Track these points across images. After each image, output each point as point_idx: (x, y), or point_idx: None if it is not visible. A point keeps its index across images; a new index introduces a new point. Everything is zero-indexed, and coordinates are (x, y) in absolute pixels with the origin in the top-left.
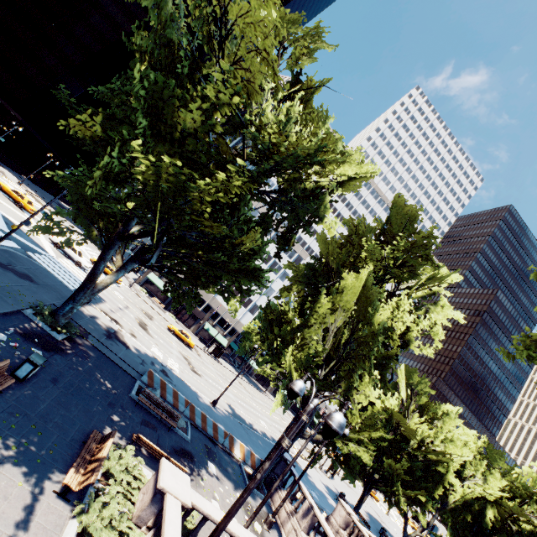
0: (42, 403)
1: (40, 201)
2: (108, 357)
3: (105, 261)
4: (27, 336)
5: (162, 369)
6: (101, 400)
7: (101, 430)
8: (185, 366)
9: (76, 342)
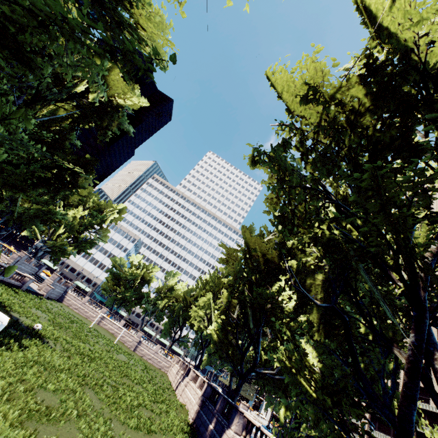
0: None
1: None
2: None
3: None
4: None
5: None
6: None
7: None
8: None
9: None
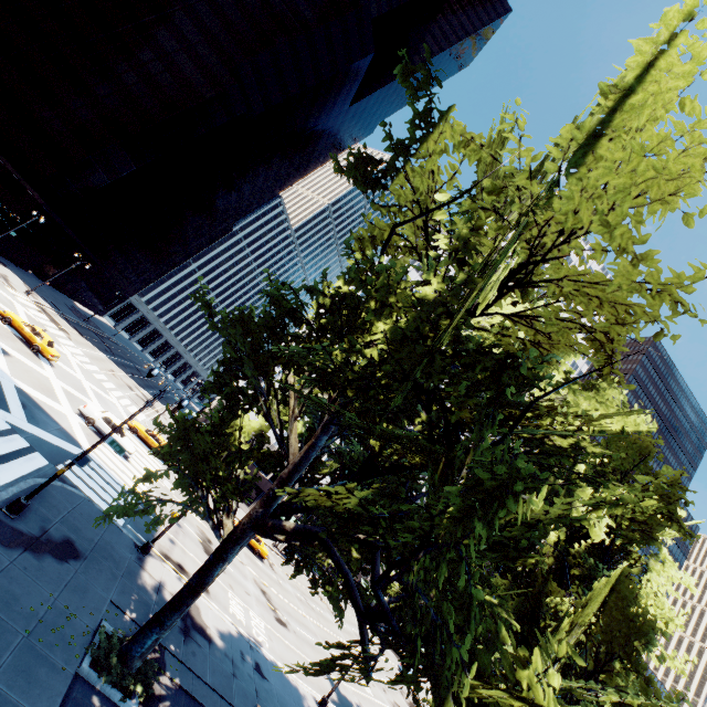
0: None
1: (54, 317)
2: (197, 700)
3: (224, 562)
4: None
5: (254, 662)
6: None
7: None
8: (269, 615)
9: (154, 696)
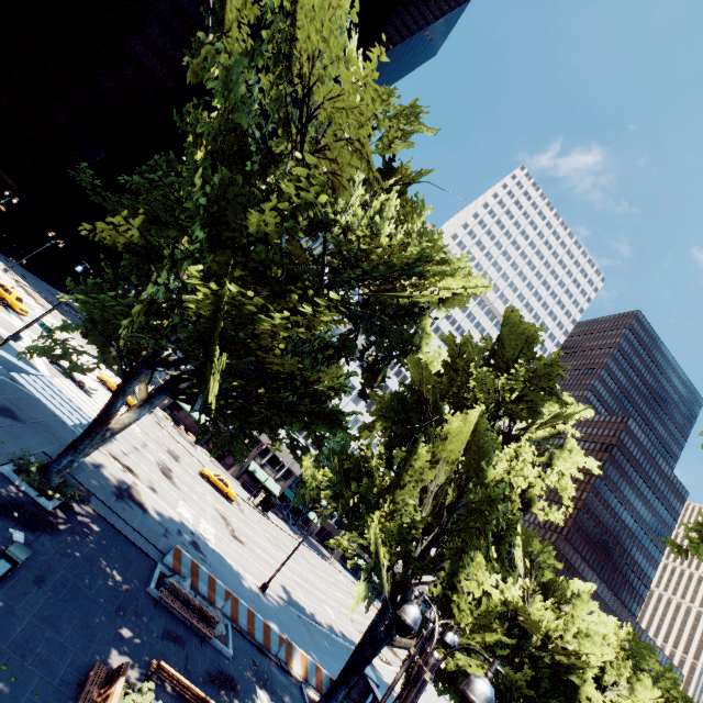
0: (19, 622)
1: (33, 294)
2: (118, 530)
3: (124, 395)
4: (3, 508)
5: (192, 540)
6: (106, 605)
7: (104, 657)
8: (224, 530)
9: (74, 511)
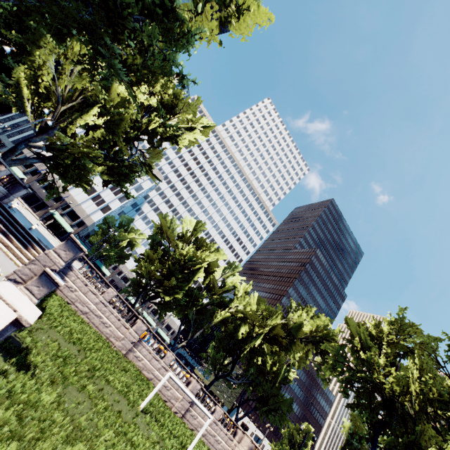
0: None
1: None
2: None
3: None
4: None
5: None
6: None
7: None
8: None
9: None
